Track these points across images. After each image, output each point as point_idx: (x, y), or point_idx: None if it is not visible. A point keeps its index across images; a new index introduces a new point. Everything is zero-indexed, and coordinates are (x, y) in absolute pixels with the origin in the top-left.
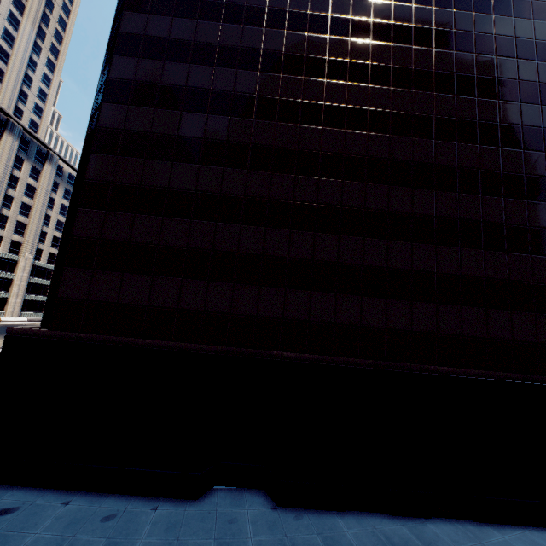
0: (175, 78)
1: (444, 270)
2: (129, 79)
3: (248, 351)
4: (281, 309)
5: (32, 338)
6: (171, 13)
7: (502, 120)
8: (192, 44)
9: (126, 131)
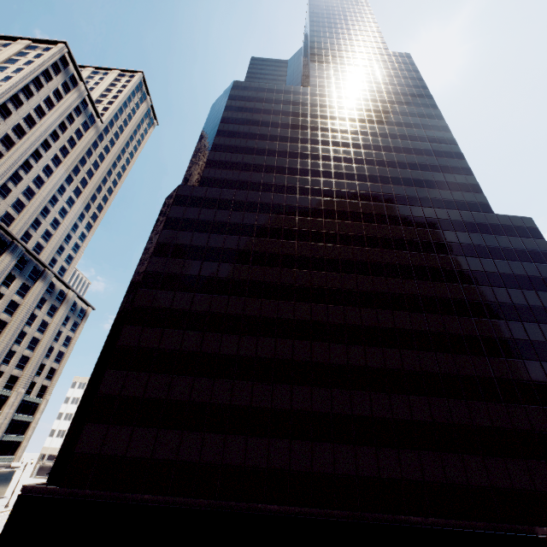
0: (192, 270)
1: (399, 415)
2: (160, 272)
3: (236, 505)
4: (266, 458)
5: (43, 496)
6: (193, 229)
7: (422, 294)
8: (205, 248)
9: (153, 308)
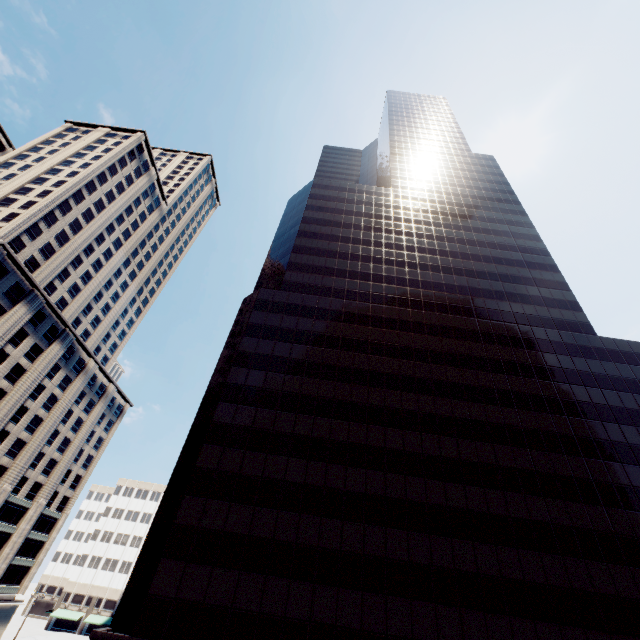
0: (274, 384)
1: (508, 573)
2: (240, 384)
3: None
4: (359, 617)
5: None
6: (275, 338)
7: (524, 425)
8: (288, 360)
9: (233, 425)
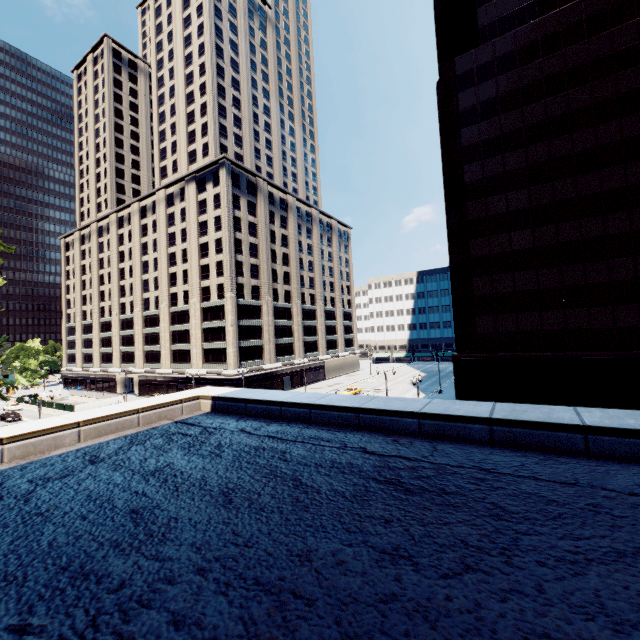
0: (515, 163)
1: None
2: (479, 179)
3: (639, 353)
4: None
5: (468, 359)
6: (497, 113)
7: None
8: (522, 130)
9: (489, 217)
